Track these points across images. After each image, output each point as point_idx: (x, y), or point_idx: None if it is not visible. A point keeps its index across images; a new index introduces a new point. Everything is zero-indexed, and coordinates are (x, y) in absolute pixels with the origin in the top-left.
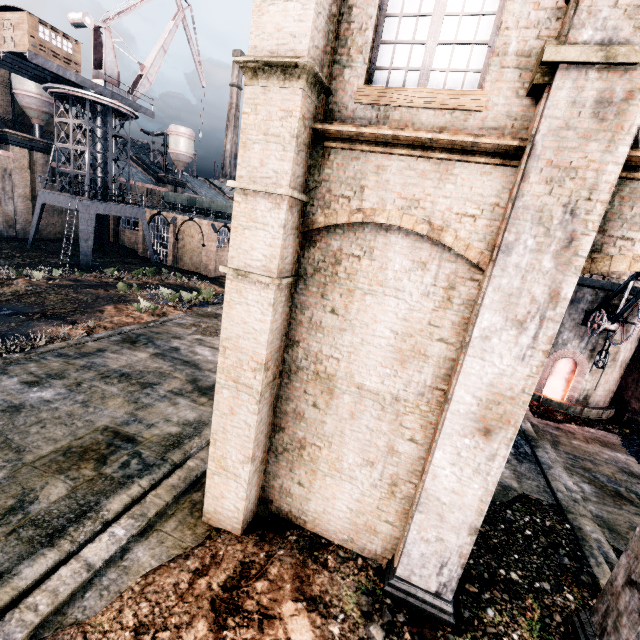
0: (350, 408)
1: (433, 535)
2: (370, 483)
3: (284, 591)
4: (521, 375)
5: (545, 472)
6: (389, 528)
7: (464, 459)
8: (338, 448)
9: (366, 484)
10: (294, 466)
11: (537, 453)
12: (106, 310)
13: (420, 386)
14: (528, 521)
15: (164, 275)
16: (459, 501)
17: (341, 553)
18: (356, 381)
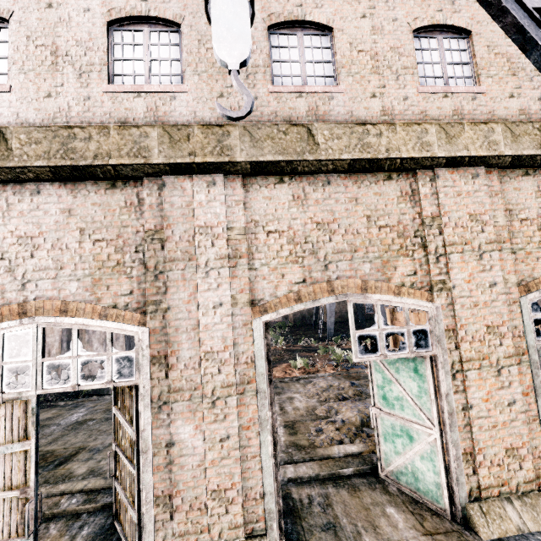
0: None
1: None
2: None
3: None
4: None
5: None
6: None
7: None
8: None
9: None
10: None
11: None
12: (279, 366)
13: None
14: None
15: None
16: None
17: None
18: None
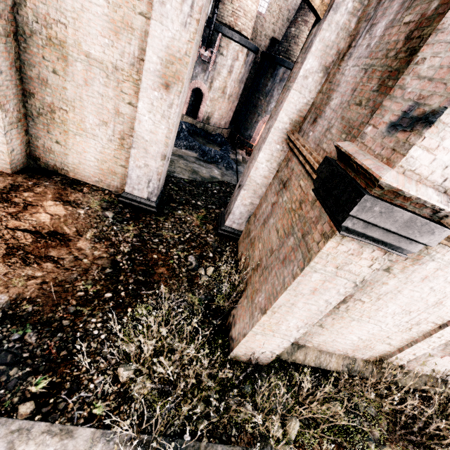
0: (83, 75)
1: (143, 163)
2: (107, 139)
3: (46, 197)
4: (185, 40)
5: (238, 174)
6: (123, 170)
7: (156, 108)
8: (80, 111)
9: (104, 140)
10: (50, 128)
11: (238, 167)
12: None
13: (131, 57)
14: (218, 188)
15: None
16: (155, 138)
17: (94, 188)
18: (84, 49)
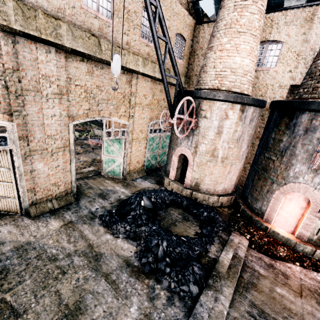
0: None
1: None
2: None
3: None
4: None
5: None
6: None
7: None
8: None
9: None
10: None
11: (201, 297)
12: None
13: None
14: None
15: (87, 126)
16: None
17: None
18: None
